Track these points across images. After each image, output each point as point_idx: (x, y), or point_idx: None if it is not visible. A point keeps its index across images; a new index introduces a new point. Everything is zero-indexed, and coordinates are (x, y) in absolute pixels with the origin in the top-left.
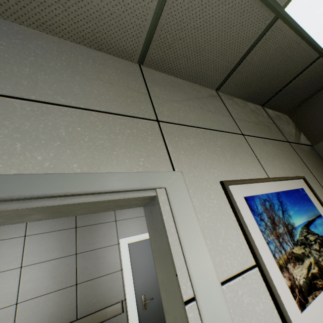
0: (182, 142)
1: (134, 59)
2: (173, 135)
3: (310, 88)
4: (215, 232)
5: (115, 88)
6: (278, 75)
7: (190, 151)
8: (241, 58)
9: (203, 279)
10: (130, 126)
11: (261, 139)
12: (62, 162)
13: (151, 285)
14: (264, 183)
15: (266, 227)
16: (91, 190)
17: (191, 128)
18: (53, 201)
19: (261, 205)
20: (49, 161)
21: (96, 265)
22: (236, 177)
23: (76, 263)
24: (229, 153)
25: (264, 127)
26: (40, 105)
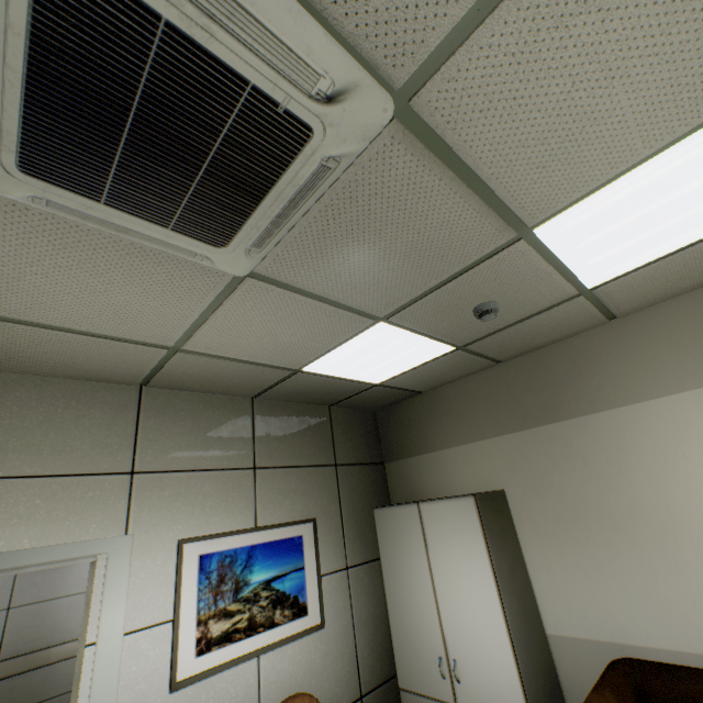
0: (154, 495)
1: (134, 384)
2: (145, 489)
3: (388, 398)
4: (144, 592)
5: (94, 436)
6: (332, 392)
7: (159, 506)
8: (274, 384)
9: (110, 630)
10: (95, 488)
11: (285, 469)
12: (16, 538)
13: None
14: (242, 535)
15: (209, 585)
16: (35, 563)
17: (175, 475)
18: (2, 572)
19: (219, 562)
20: (6, 539)
21: (51, 580)
22: (205, 531)
23: (17, 574)
24: (215, 500)
25: (304, 448)
26: (6, 481)
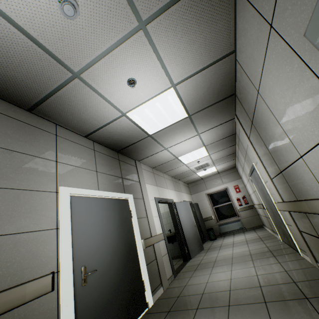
0: None
1: None
2: None
3: None
4: None
5: None
6: None
7: None
8: None
9: None
10: None
11: None
12: None
13: (94, 254)
14: None
15: None
16: None
17: None
18: None
19: None
20: None
21: (14, 214)
22: None
23: None
24: None
25: None
26: None
